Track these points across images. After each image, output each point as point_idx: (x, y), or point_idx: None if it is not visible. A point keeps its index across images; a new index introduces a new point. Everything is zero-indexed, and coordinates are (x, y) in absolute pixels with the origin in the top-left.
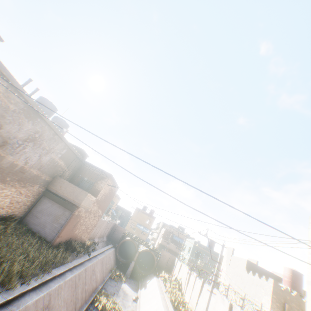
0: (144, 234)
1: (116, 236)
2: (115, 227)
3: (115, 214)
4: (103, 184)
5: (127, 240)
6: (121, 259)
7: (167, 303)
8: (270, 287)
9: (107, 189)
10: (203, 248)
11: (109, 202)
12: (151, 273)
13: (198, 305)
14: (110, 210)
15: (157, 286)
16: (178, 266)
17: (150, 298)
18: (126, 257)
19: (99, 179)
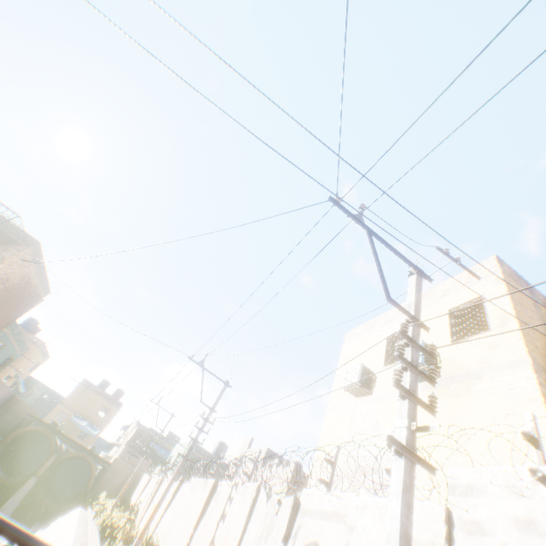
0: (85, 440)
1: (7, 425)
2: (12, 403)
3: (24, 388)
4: (12, 253)
5: (35, 430)
6: (2, 475)
7: (89, 528)
8: (289, 474)
9: (17, 273)
10: (203, 455)
11: (14, 316)
12: (73, 506)
13: (160, 526)
14: (11, 363)
15: (78, 514)
16: (142, 485)
17: (50, 533)
18: (19, 476)
19: (4, 241)
